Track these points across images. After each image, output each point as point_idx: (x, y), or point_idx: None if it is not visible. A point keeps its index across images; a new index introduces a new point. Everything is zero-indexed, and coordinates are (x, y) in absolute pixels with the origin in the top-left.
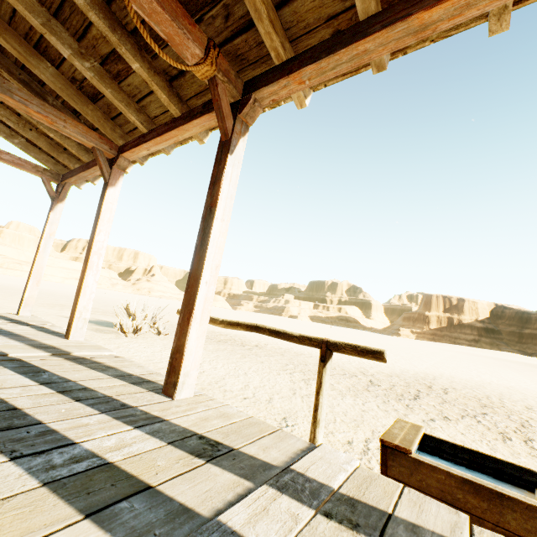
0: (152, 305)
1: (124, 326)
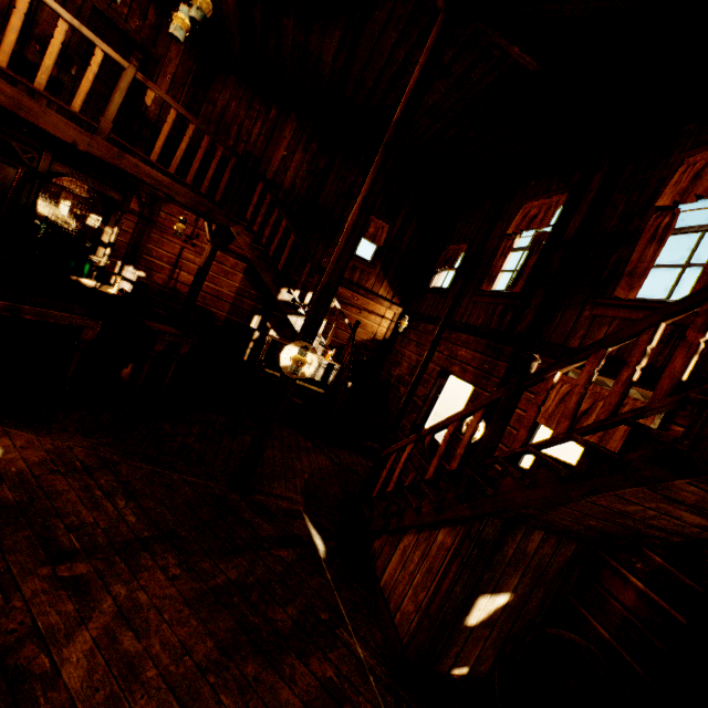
0: (457, 396)
1: None
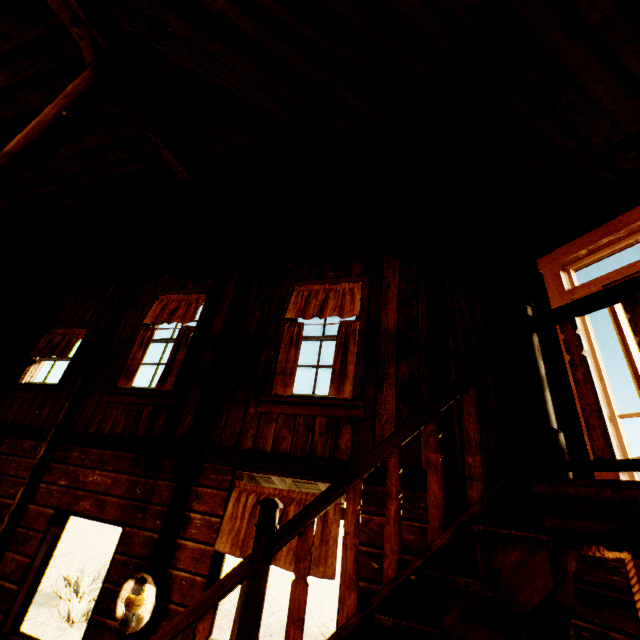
0: None
1: (70, 611)
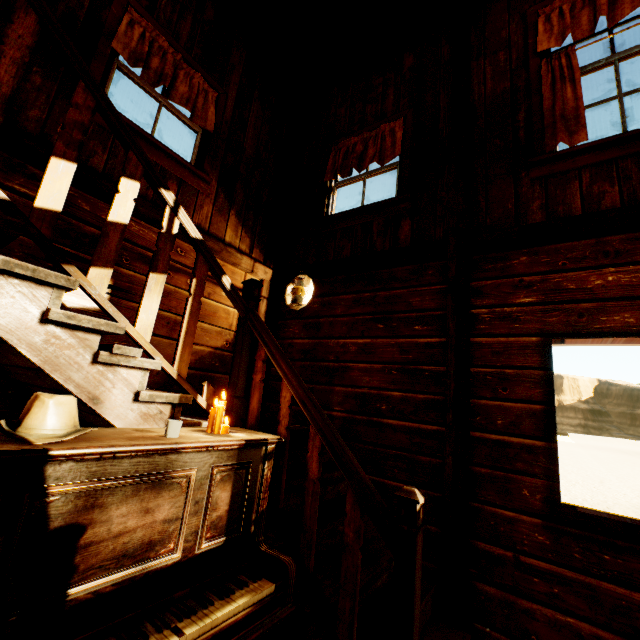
0: None
1: None
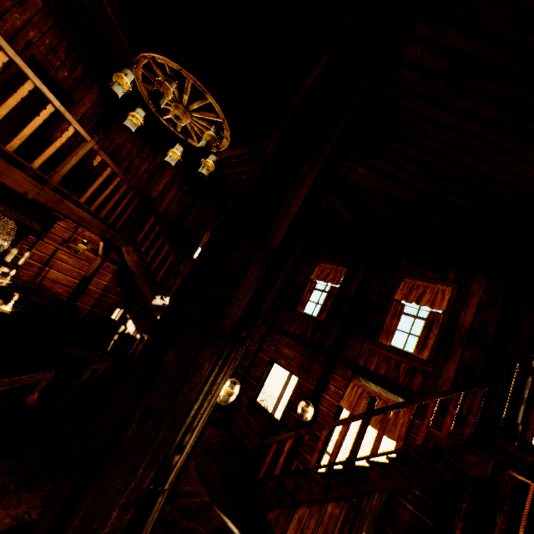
0: None
1: None
